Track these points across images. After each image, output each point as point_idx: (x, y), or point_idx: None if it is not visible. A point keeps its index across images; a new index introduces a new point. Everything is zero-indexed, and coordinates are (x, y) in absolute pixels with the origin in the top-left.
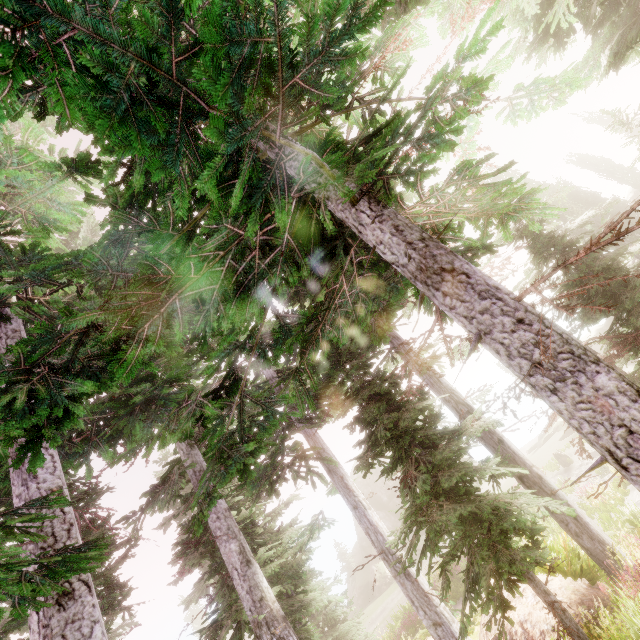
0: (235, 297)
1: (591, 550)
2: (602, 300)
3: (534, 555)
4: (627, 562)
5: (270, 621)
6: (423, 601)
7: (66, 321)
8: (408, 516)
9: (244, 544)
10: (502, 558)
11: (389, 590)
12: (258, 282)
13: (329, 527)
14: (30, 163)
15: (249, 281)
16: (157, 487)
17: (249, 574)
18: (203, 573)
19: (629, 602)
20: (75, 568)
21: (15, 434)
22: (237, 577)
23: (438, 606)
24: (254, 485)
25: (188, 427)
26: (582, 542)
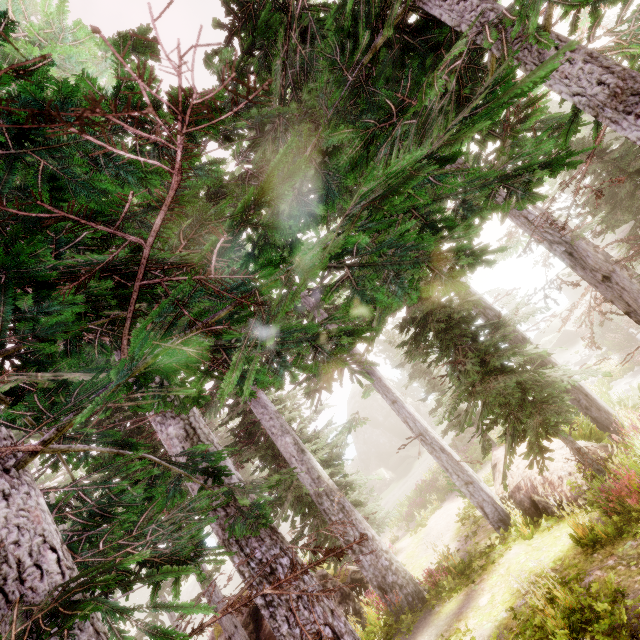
0: (417, 139)
1: (597, 419)
2: (630, 202)
3: (563, 417)
4: (627, 425)
5: (329, 492)
6: (457, 467)
7: (327, 134)
8: (462, 391)
9: (296, 438)
10: (549, 412)
11: (389, 489)
12: (429, 128)
13: (361, 426)
14: (83, 39)
15: (426, 125)
16: (212, 395)
17: (305, 459)
18: (256, 467)
19: (639, 443)
20: (362, 337)
21: (280, 243)
22: (295, 462)
23: (468, 471)
24: (320, 377)
25: (356, 273)
26: (590, 413)
